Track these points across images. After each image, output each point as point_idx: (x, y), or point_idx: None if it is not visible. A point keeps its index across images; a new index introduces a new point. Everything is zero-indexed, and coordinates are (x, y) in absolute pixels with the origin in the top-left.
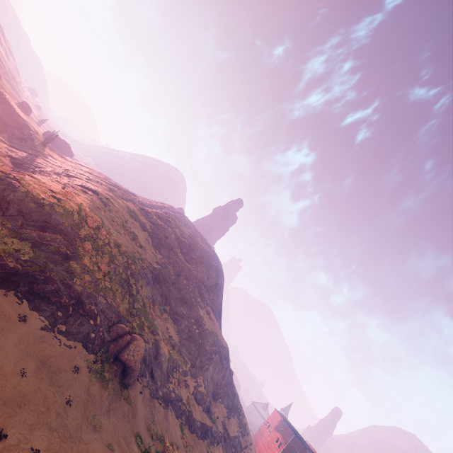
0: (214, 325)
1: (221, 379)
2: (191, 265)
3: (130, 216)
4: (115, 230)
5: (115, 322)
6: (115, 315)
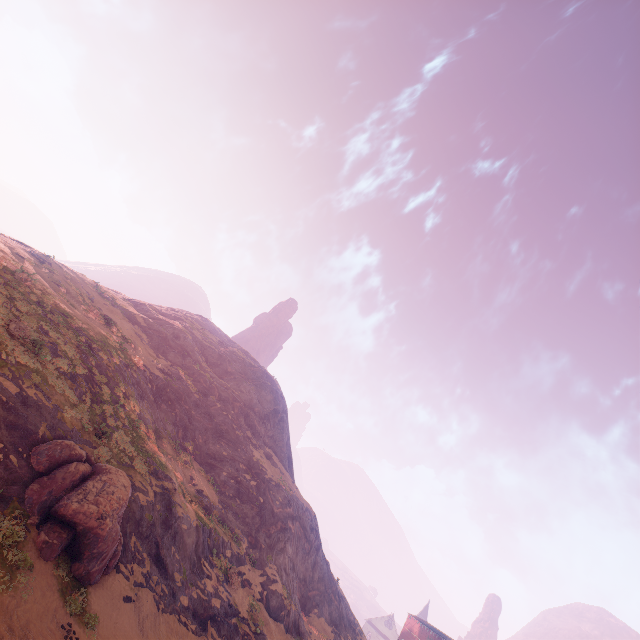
0: (283, 475)
1: (311, 569)
2: (227, 382)
3: (101, 297)
4: (60, 297)
5: (46, 438)
6: (49, 424)
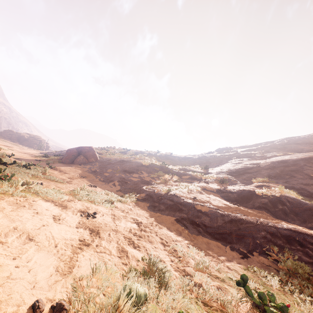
0: None
1: None
2: None
3: None
4: None
5: None
6: None
